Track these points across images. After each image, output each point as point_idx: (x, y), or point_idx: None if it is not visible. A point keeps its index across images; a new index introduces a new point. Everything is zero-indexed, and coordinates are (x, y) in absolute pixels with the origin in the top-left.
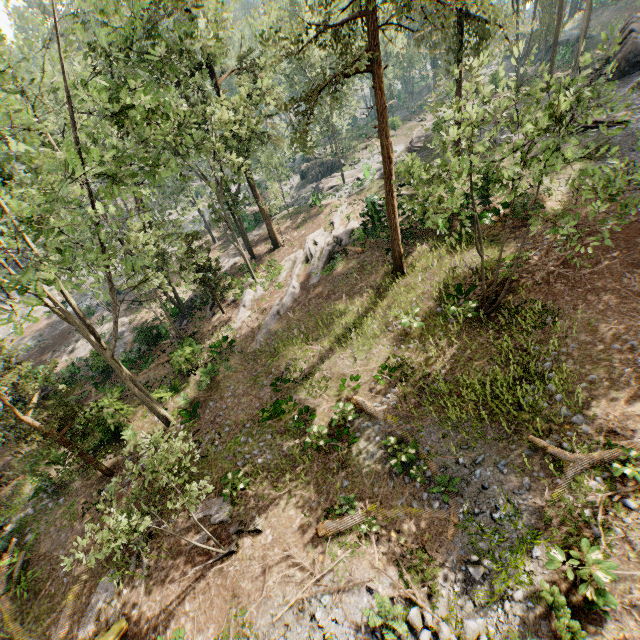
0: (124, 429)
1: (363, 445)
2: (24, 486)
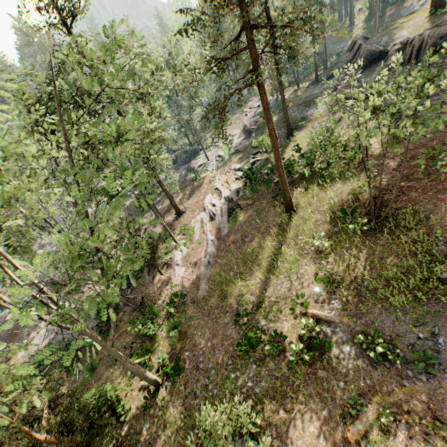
0: (116, 405)
1: (336, 347)
2: None
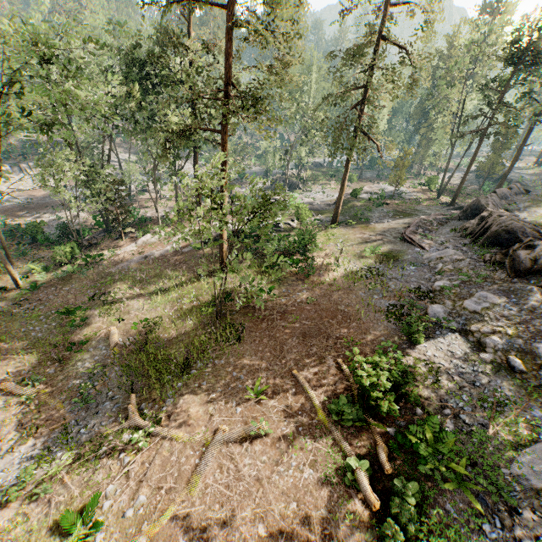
0: None
1: (86, 357)
2: None
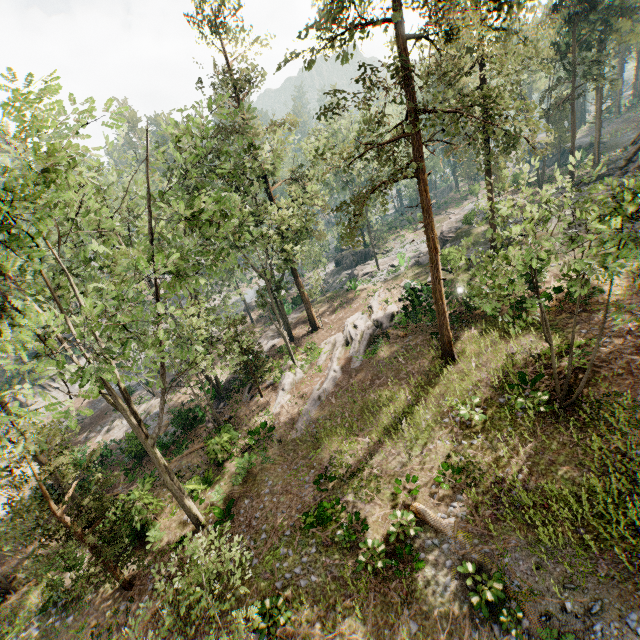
0: (150, 528)
1: (431, 571)
2: (33, 594)
